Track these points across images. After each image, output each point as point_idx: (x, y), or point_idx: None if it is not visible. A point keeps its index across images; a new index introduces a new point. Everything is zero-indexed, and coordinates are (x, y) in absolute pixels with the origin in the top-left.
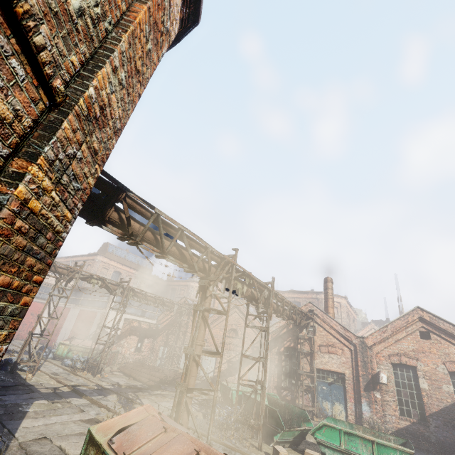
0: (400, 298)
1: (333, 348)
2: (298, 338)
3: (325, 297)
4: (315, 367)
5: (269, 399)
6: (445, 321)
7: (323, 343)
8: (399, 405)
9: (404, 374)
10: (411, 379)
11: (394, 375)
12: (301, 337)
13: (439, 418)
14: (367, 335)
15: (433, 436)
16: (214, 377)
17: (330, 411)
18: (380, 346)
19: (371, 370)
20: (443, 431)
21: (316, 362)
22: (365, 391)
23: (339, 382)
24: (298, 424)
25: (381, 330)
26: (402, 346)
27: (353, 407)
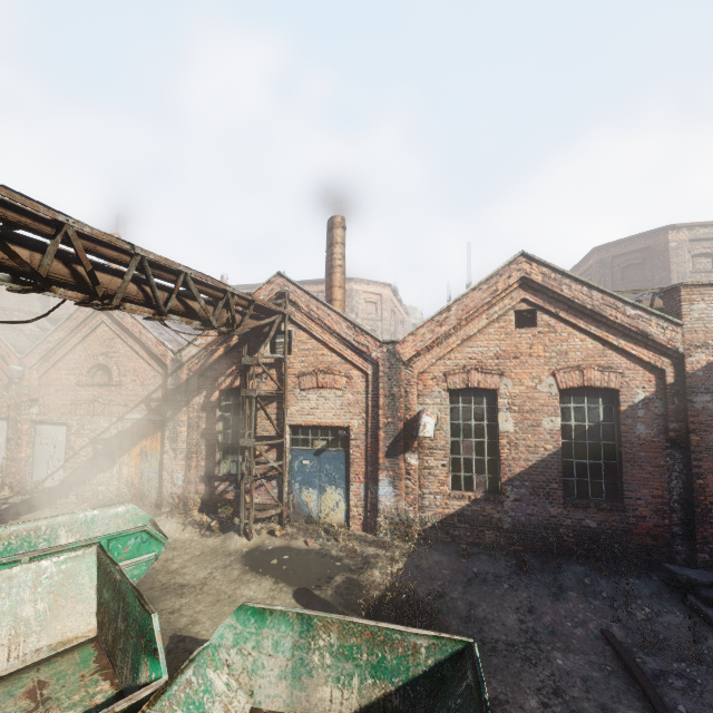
0: (470, 281)
1: (329, 377)
2: (245, 366)
3: (328, 266)
4: (288, 423)
5: (98, 559)
6: (575, 280)
7: (308, 367)
8: (454, 471)
9: (470, 408)
10: (484, 417)
11: (450, 413)
12: (248, 362)
13: (525, 483)
14: (405, 335)
15: (508, 517)
16: (64, 481)
17: (317, 506)
18: (430, 357)
19: (405, 412)
20: (528, 505)
21: (291, 412)
22: (389, 457)
23: (338, 445)
24: (136, 655)
25: (435, 321)
26: (476, 350)
27: (362, 492)
